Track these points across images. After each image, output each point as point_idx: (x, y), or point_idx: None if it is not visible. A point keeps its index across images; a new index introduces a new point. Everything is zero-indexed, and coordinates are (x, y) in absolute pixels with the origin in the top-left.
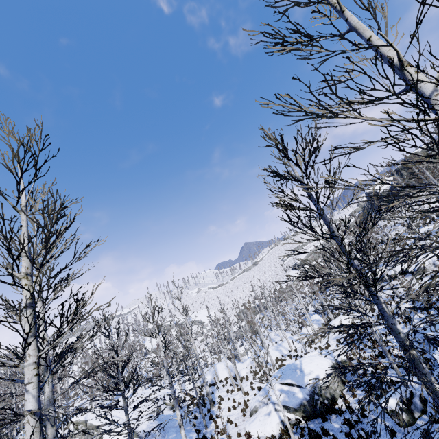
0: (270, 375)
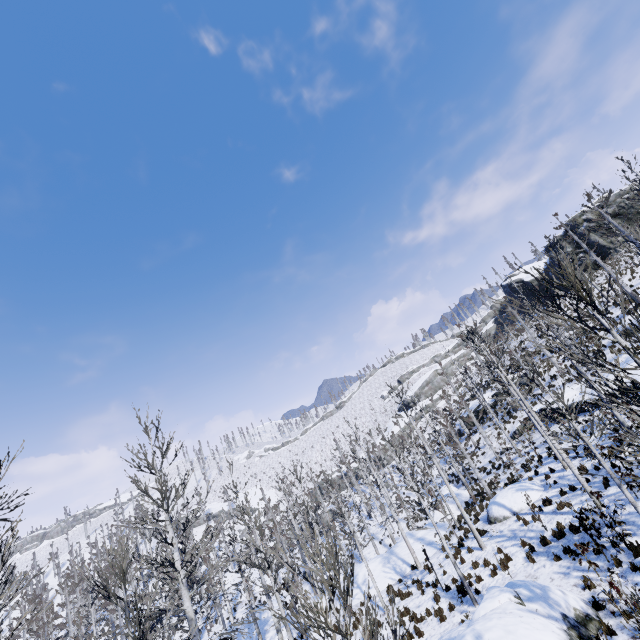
0: None
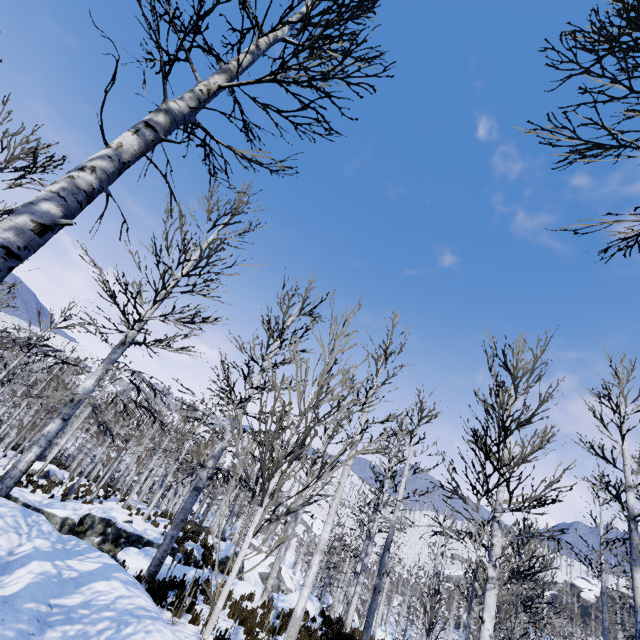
0: None
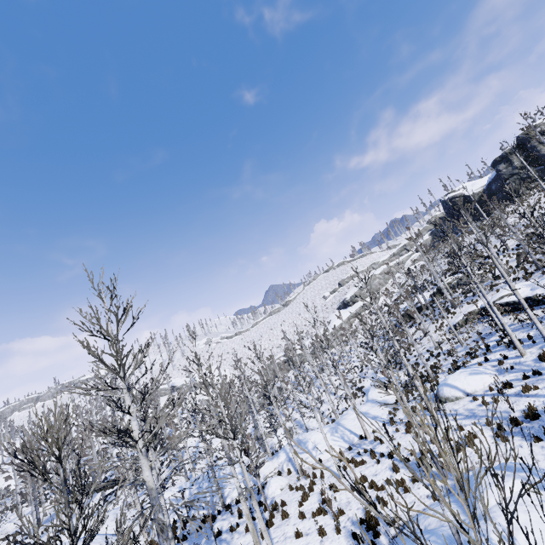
0: (342, 511)
